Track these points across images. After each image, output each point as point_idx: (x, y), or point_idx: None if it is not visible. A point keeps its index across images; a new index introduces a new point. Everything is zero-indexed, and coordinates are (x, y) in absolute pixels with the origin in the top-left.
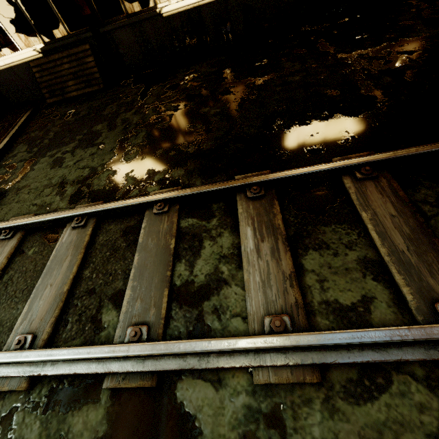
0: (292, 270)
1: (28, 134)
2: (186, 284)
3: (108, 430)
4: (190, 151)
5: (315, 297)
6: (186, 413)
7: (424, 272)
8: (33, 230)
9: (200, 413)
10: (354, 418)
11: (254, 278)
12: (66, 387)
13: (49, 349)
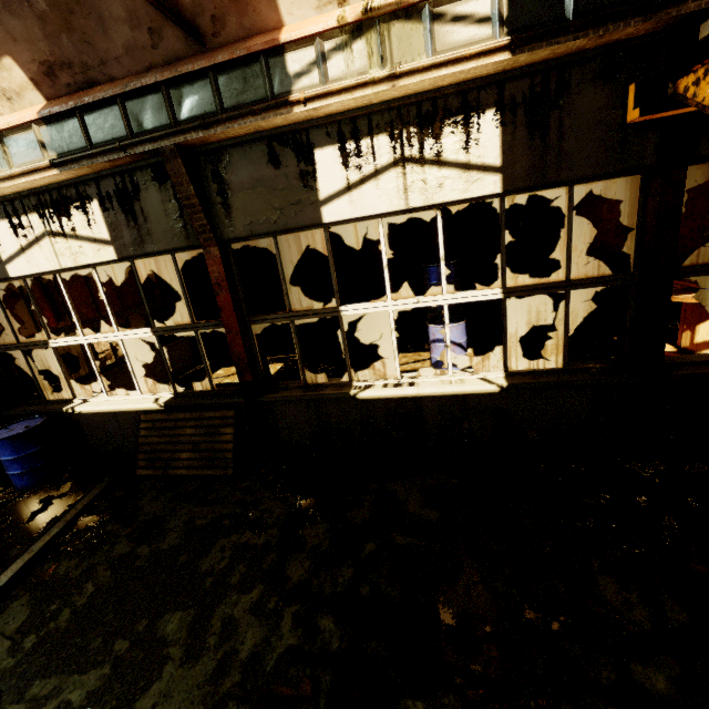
0: None
1: (58, 559)
2: None
3: None
4: None
5: None
6: None
7: None
8: None
9: None
10: None
11: None
12: None
13: None
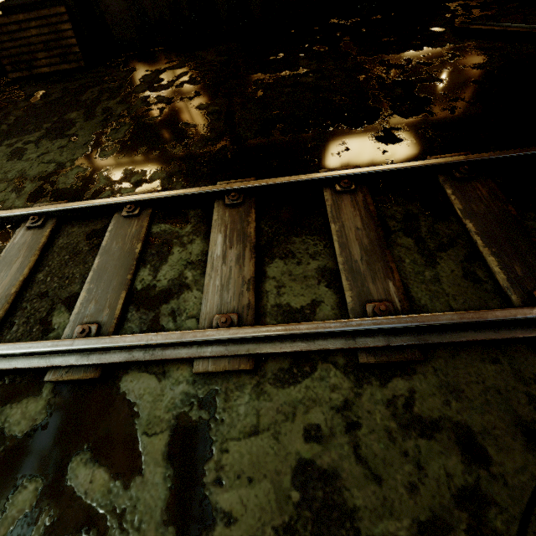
0: (252, 275)
1: None
2: (147, 288)
3: (46, 418)
4: (176, 152)
5: (270, 301)
6: (126, 401)
7: (368, 279)
8: None
9: (140, 400)
10: (277, 398)
11: (215, 282)
12: (7, 384)
13: None
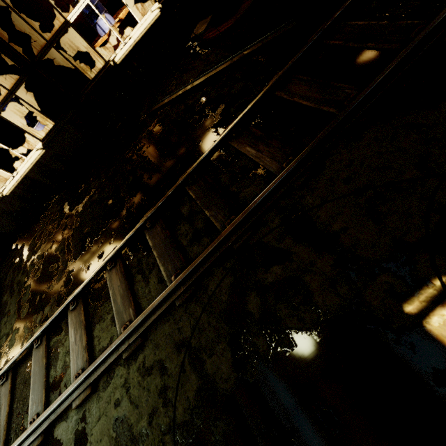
0: (86, 343)
1: None
2: (54, 379)
3: None
4: (51, 289)
5: (97, 350)
6: (58, 440)
7: (123, 313)
8: None
9: (62, 436)
10: (104, 396)
11: (74, 358)
12: None
13: None
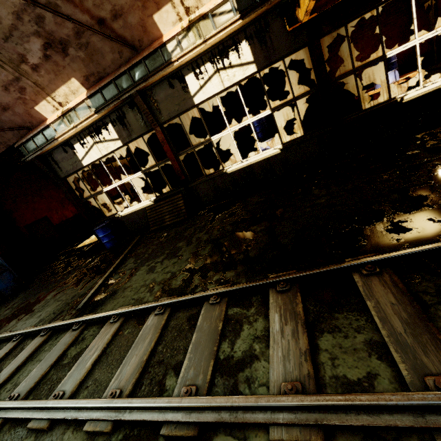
0: (307, 347)
1: (136, 251)
2: (227, 358)
3: None
4: (240, 258)
5: (326, 372)
6: None
7: (418, 351)
8: (130, 317)
9: None
10: None
11: (277, 353)
12: (135, 435)
13: (130, 398)
